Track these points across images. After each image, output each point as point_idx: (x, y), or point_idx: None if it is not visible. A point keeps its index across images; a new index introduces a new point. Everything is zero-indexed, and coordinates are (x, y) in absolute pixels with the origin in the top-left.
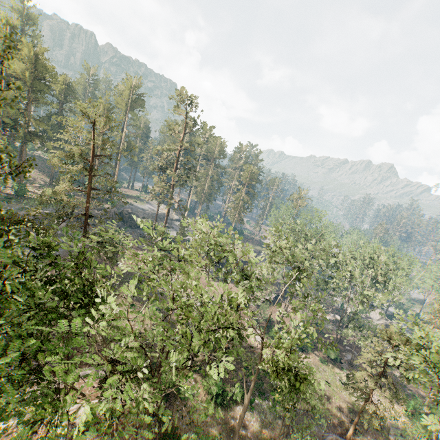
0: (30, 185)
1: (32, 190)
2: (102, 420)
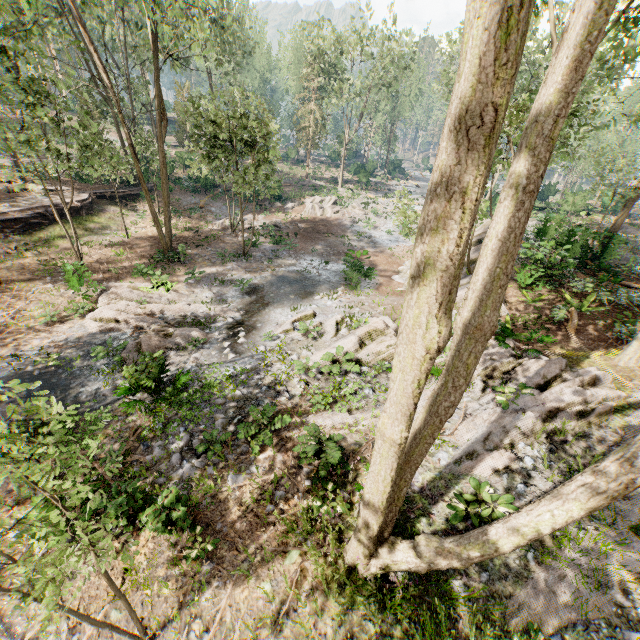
0: None
1: None
2: None
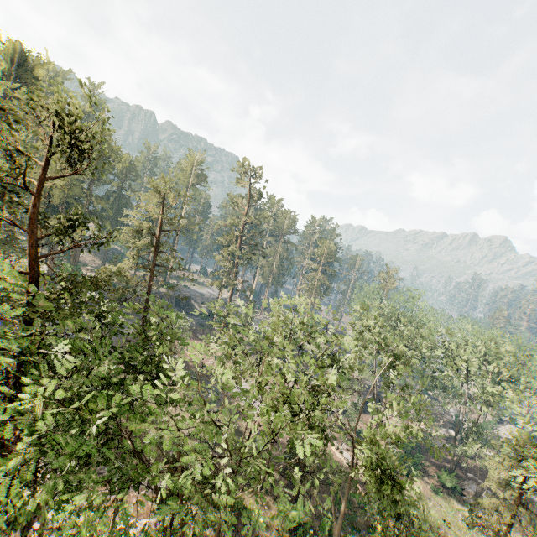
0: (82, 268)
1: (84, 273)
2: None
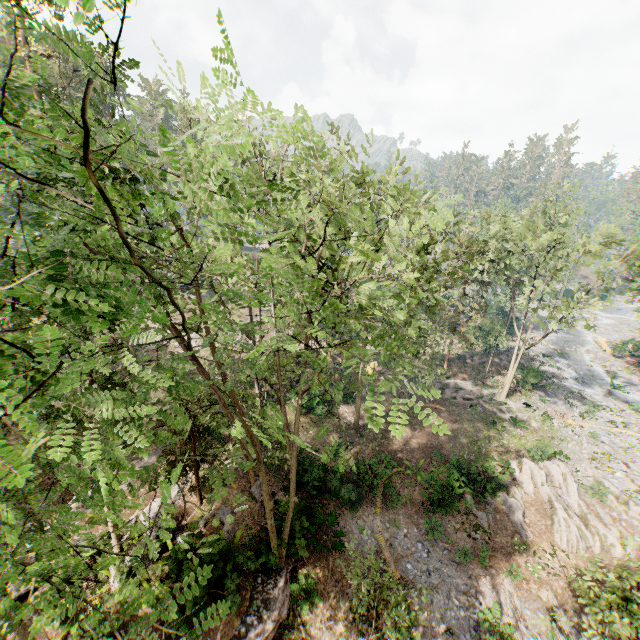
0: None
1: None
2: (187, 513)
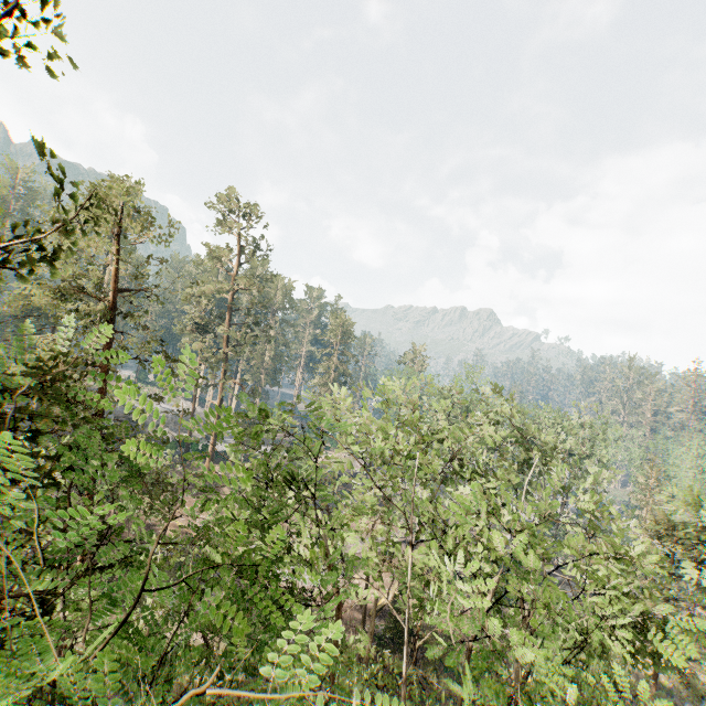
0: None
1: None
2: None
